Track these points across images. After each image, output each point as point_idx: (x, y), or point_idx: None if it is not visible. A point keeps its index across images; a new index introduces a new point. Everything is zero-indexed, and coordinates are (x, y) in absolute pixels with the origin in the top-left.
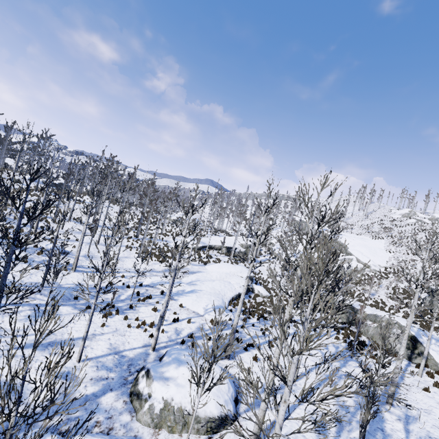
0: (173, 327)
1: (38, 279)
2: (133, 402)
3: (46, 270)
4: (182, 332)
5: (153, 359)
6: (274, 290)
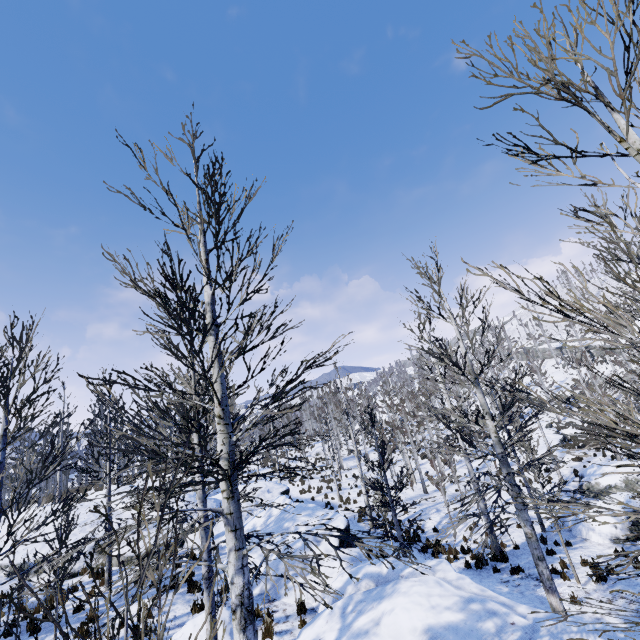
0: (552, 475)
1: (413, 493)
2: (601, 497)
3: (422, 478)
4: (564, 473)
5: (573, 487)
6: (582, 428)
